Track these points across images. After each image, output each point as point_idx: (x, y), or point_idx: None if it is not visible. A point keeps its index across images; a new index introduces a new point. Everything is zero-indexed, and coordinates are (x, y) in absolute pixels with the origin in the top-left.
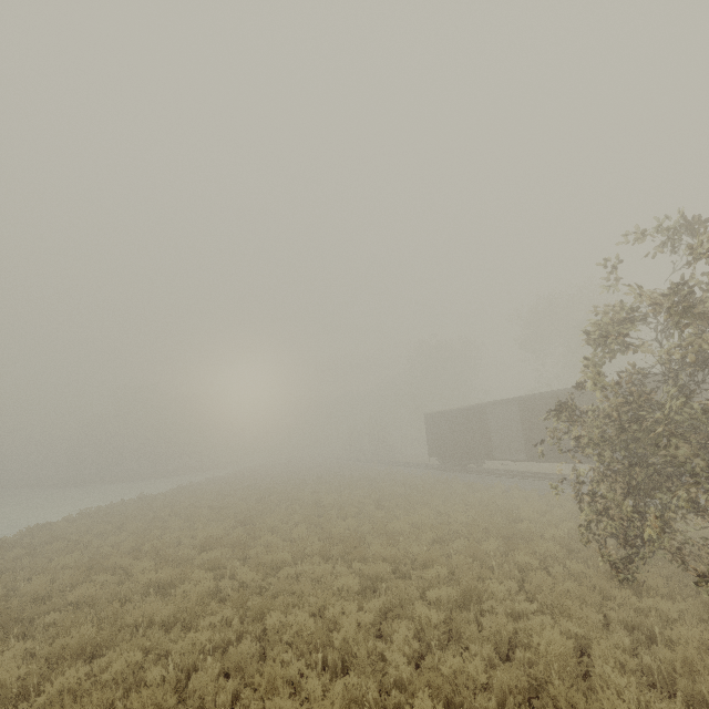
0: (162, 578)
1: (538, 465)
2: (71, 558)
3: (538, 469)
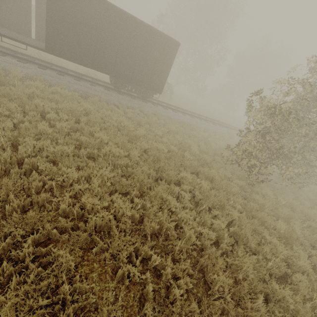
0: None
1: None
2: None
3: None
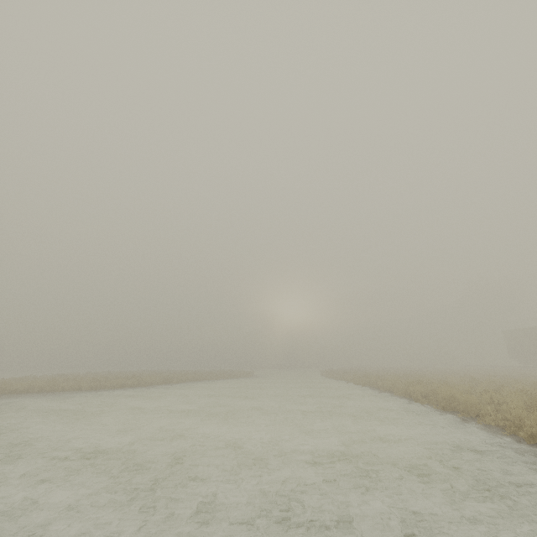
0: (454, 376)
1: None
2: (394, 373)
3: None
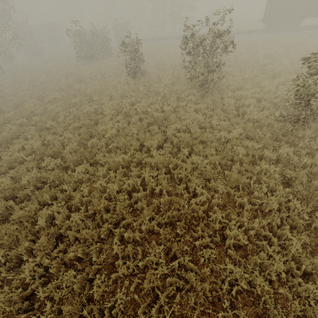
0: None
1: None
2: None
3: None
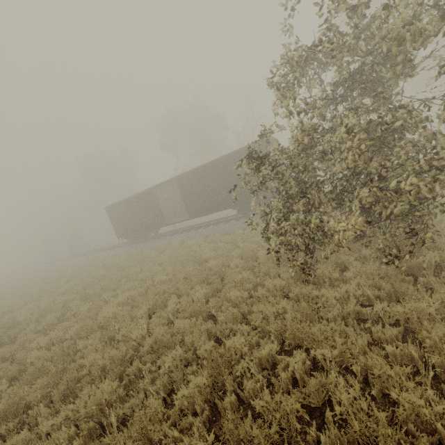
0: None
1: (190, 221)
2: None
3: (192, 223)
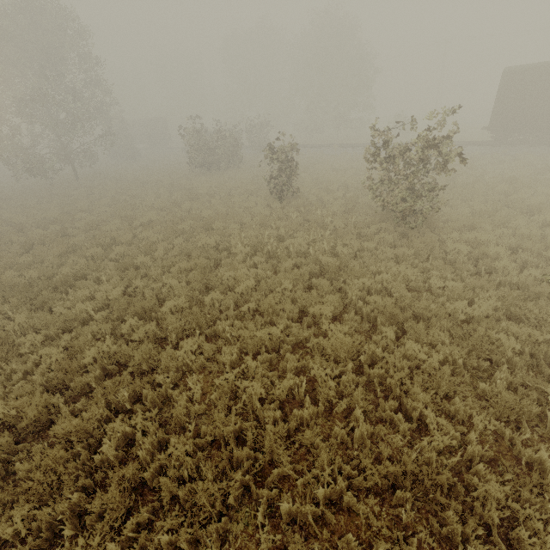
0: None
1: None
2: None
3: None
